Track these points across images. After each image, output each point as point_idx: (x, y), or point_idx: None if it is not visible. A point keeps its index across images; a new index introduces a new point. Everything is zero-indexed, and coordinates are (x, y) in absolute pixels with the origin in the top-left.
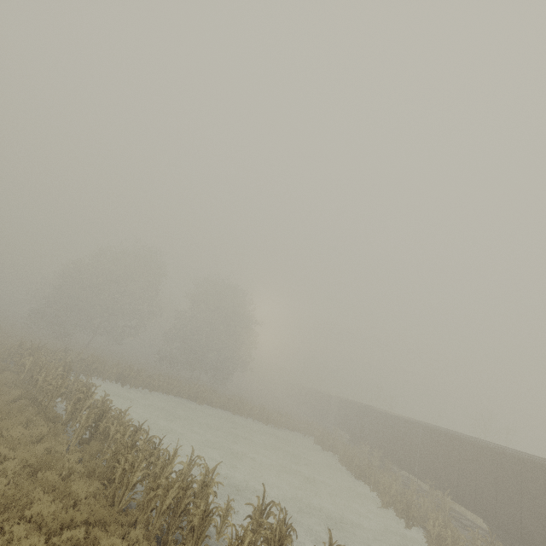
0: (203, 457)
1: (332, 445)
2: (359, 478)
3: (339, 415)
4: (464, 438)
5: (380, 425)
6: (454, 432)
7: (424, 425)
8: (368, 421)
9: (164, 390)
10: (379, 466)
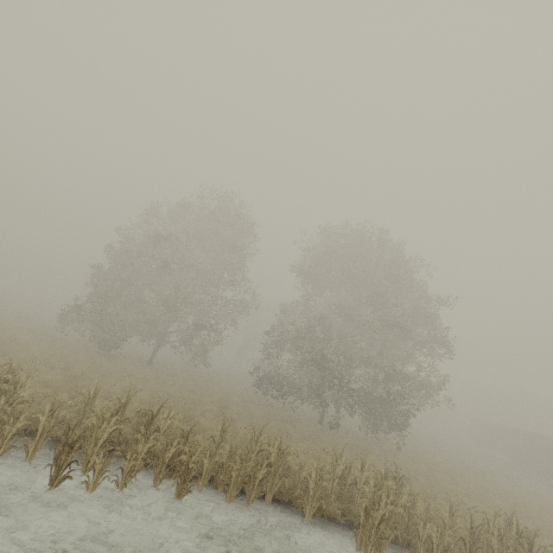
0: None
1: None
2: None
3: None
4: None
5: None
6: None
7: None
8: None
9: (230, 487)
10: None
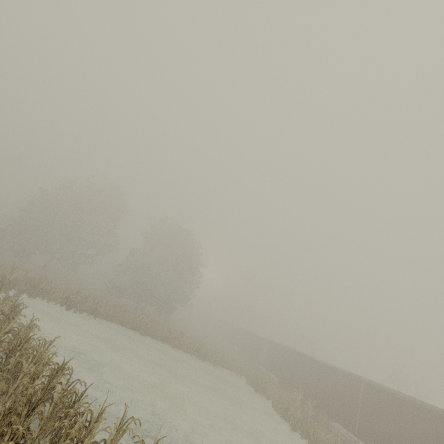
0: (139, 420)
1: (265, 388)
2: (295, 429)
3: (269, 358)
4: (418, 403)
5: (315, 374)
6: (401, 393)
7: (367, 381)
8: (300, 367)
9: (108, 318)
10: (313, 417)
